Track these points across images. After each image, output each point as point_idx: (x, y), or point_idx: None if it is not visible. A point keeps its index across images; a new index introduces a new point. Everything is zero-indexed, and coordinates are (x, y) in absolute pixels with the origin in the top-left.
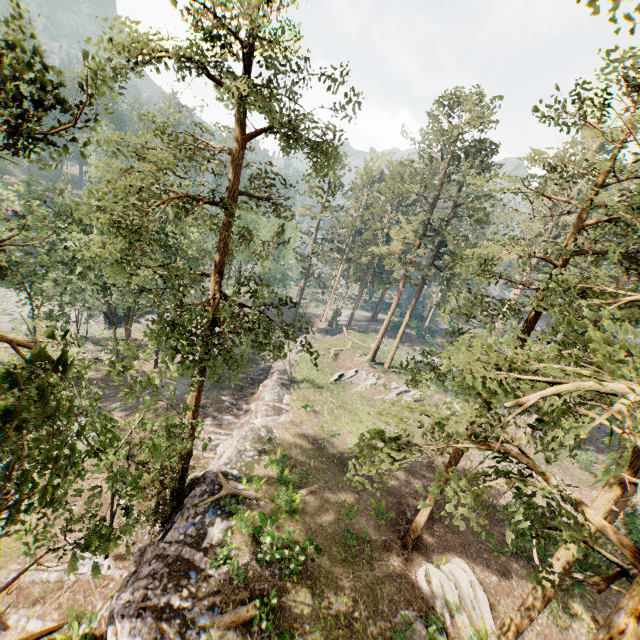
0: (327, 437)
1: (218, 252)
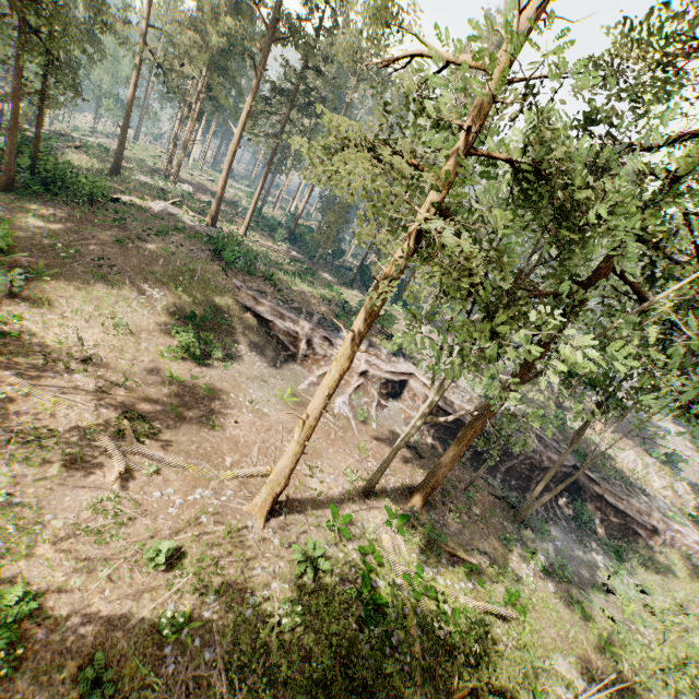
0: (137, 159)
1: None
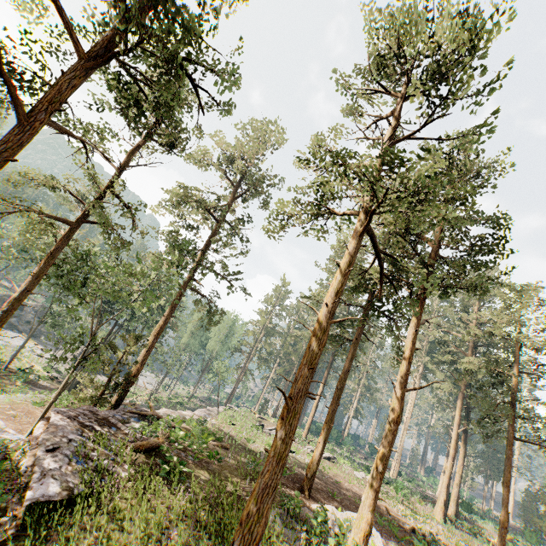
0: (242, 440)
1: (208, 241)
